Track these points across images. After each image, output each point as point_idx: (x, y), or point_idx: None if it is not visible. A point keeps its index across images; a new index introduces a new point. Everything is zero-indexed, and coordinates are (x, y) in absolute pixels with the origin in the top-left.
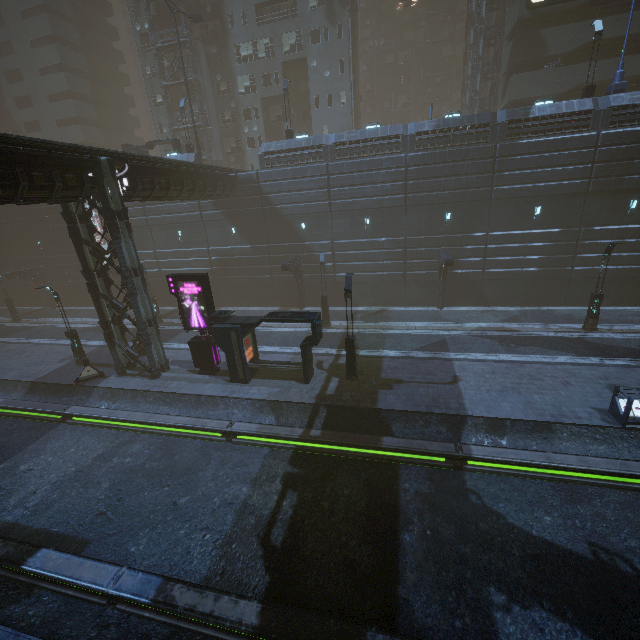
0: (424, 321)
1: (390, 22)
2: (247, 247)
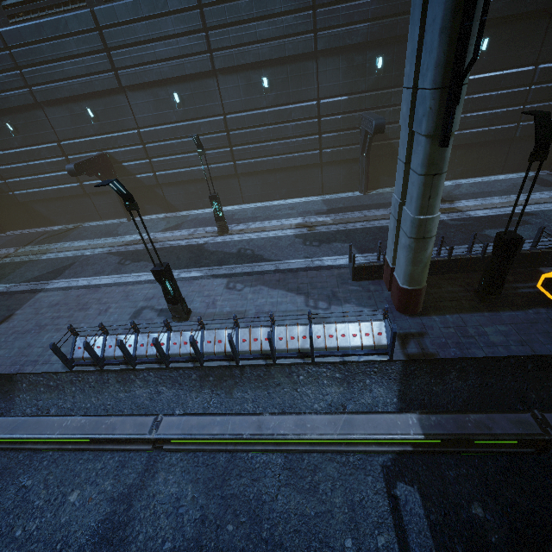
0: (92, 238)
1: None
2: None
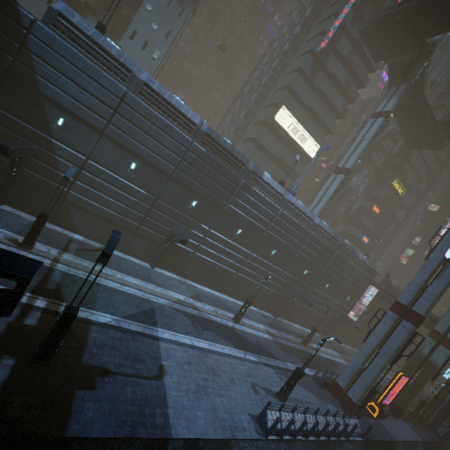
0: (138, 278)
1: (198, 47)
2: None
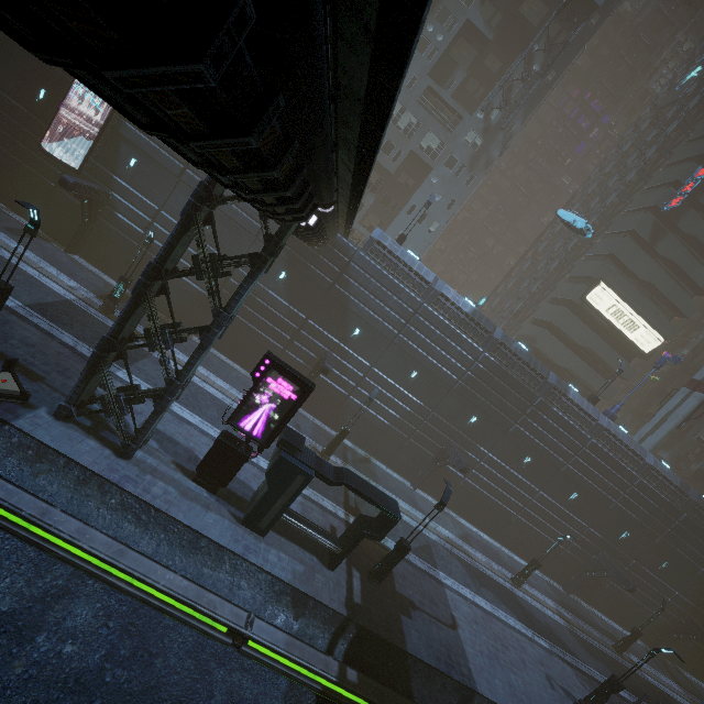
0: (407, 502)
1: None
2: (284, 303)
